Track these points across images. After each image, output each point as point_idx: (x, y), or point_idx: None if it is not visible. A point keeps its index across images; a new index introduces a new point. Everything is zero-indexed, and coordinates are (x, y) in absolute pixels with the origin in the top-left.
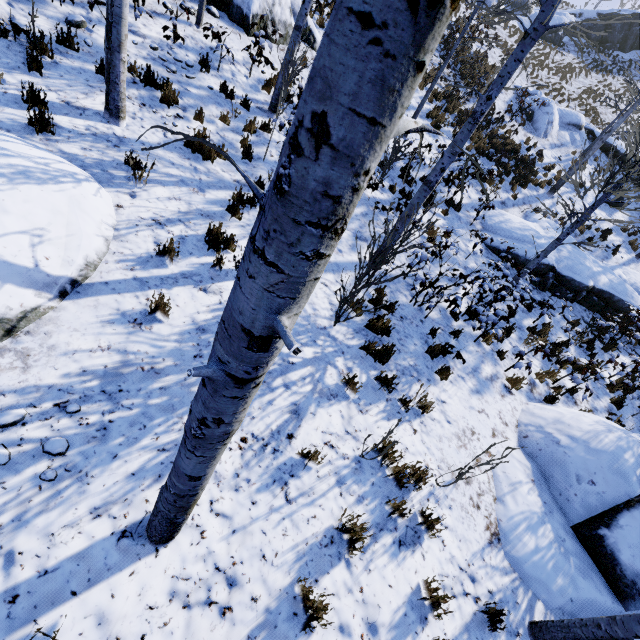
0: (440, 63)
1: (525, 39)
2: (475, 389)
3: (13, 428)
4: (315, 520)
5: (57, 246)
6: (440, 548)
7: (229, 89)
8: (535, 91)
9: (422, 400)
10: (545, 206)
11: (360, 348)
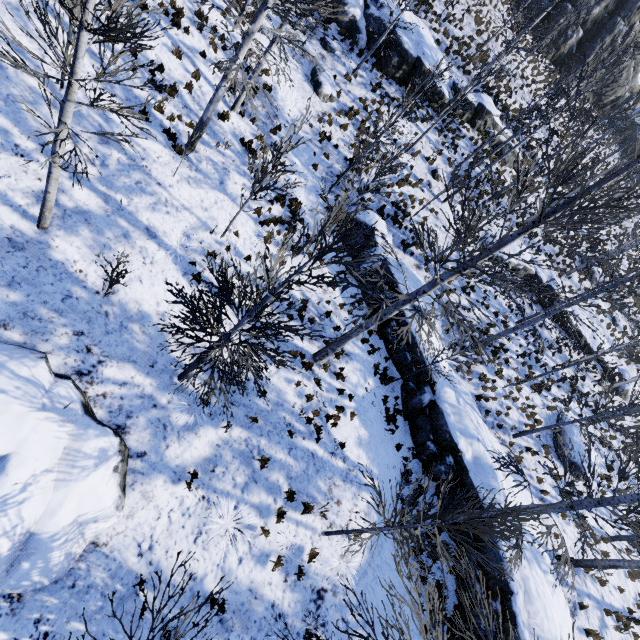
0: None
1: None
2: None
3: None
4: None
5: None
6: None
7: None
8: None
9: None
10: None
11: None
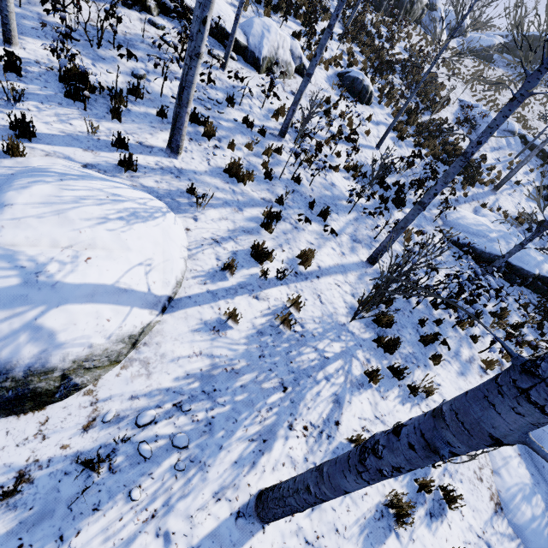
0: (410, 92)
1: (513, 101)
2: (460, 371)
3: (149, 426)
4: (367, 497)
5: (159, 271)
6: (460, 518)
7: (248, 120)
8: (477, 104)
9: (423, 384)
10: (512, 218)
11: (372, 340)
